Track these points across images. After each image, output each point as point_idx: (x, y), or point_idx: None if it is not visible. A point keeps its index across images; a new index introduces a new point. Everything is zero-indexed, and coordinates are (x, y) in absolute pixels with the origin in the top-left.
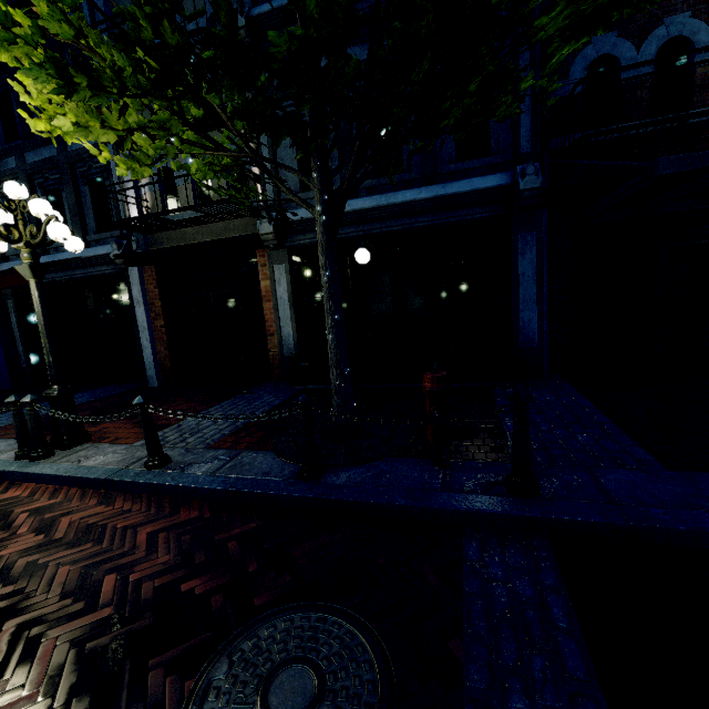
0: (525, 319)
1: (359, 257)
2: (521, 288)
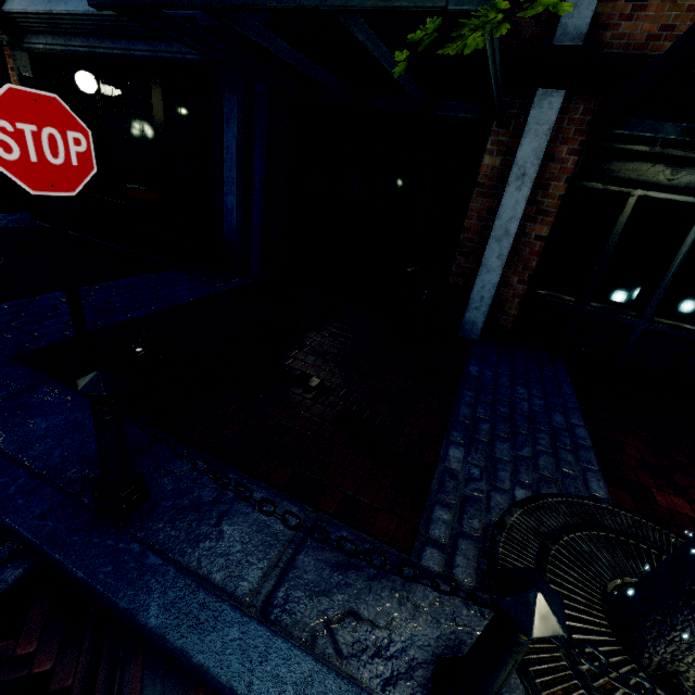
0: (229, 205)
1: (76, 81)
2: (226, 166)
